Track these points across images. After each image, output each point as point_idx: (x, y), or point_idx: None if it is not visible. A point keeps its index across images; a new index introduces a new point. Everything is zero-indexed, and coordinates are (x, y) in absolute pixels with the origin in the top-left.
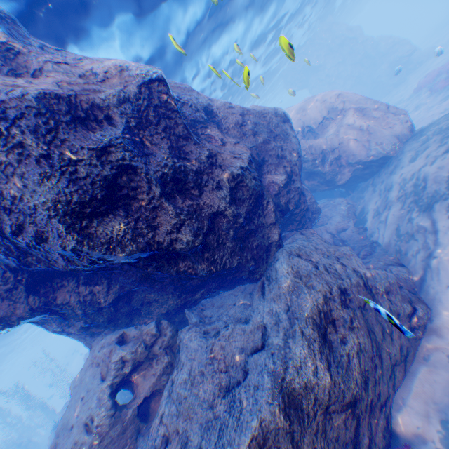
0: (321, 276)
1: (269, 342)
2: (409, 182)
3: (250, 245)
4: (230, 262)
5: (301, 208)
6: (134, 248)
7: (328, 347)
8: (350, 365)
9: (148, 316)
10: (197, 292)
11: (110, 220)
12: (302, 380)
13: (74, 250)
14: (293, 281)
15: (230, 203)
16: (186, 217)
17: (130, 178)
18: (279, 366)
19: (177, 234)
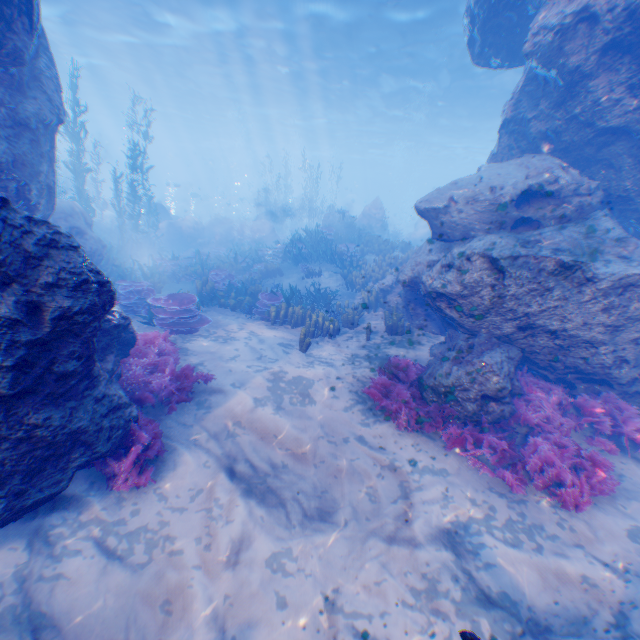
0: None
1: None
2: None
3: None
4: None
5: None
6: None
7: None
8: None
9: None
10: None
11: None
12: None
13: None
14: None
15: None
16: None
17: None
18: None
19: None
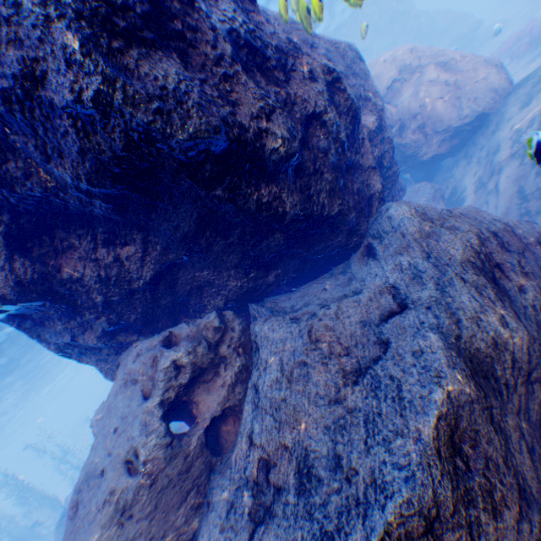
0: (461, 219)
1: (412, 299)
2: (527, 130)
3: (351, 188)
4: (329, 206)
5: (392, 170)
6: (202, 126)
7: (505, 296)
8: (539, 319)
9: (199, 318)
10: (271, 273)
11: (160, 61)
12: (487, 335)
13: (97, 102)
14: (424, 226)
15: (330, 104)
16: (274, 103)
17: (185, 10)
18: (446, 320)
19: (265, 122)
